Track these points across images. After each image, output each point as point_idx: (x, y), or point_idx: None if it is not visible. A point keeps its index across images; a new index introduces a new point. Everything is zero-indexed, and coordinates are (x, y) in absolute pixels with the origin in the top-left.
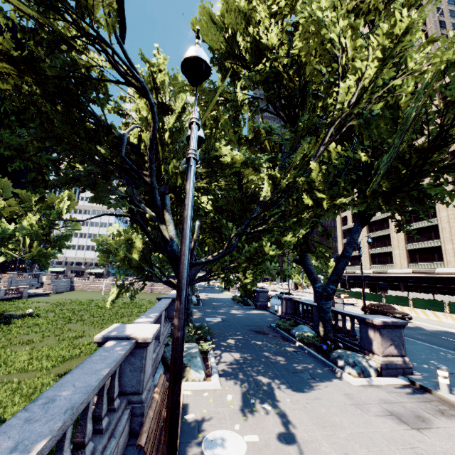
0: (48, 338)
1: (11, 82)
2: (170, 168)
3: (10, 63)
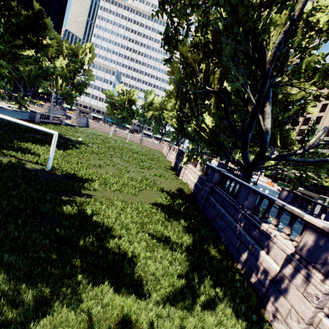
0: (109, 166)
1: None
2: (305, 62)
3: None
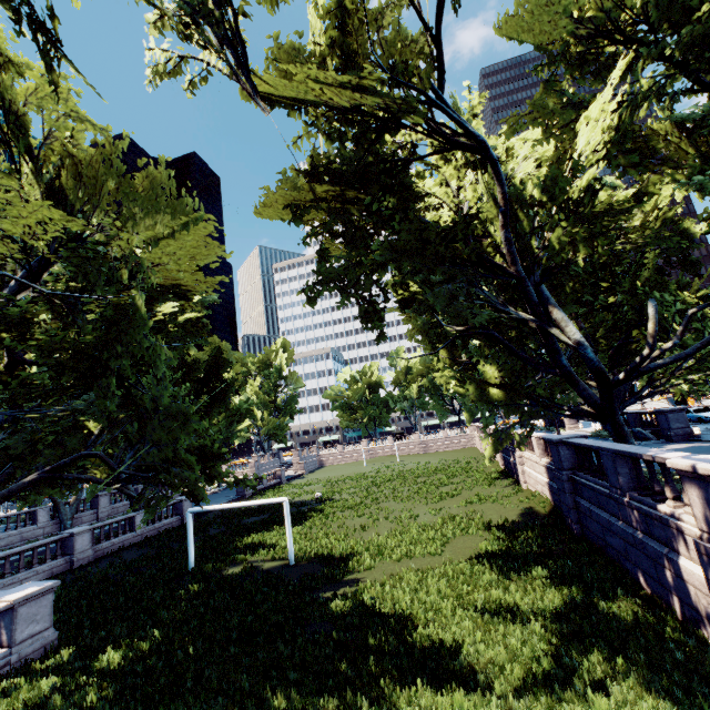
0: (379, 522)
1: (326, 207)
2: (554, 241)
3: (336, 182)
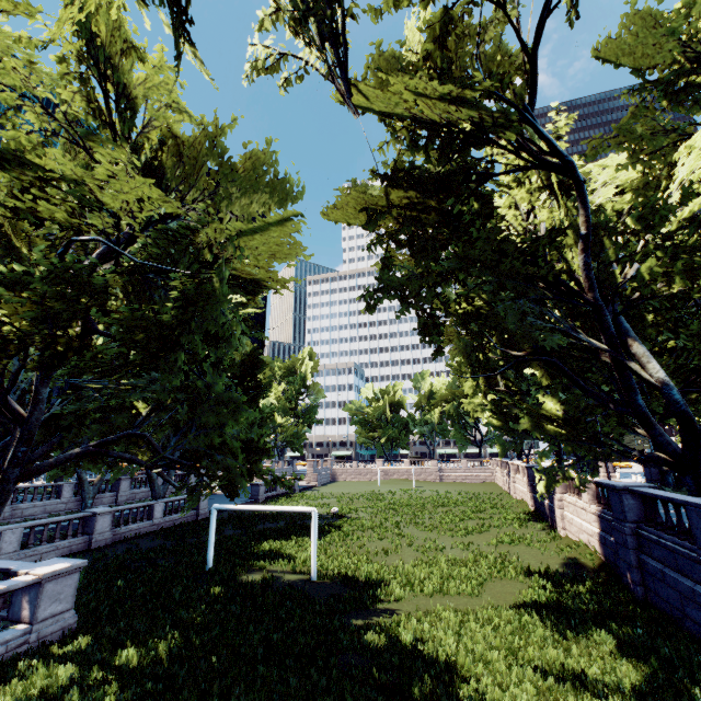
0: (402, 548)
1: (397, 214)
2: (643, 269)
3: (414, 190)
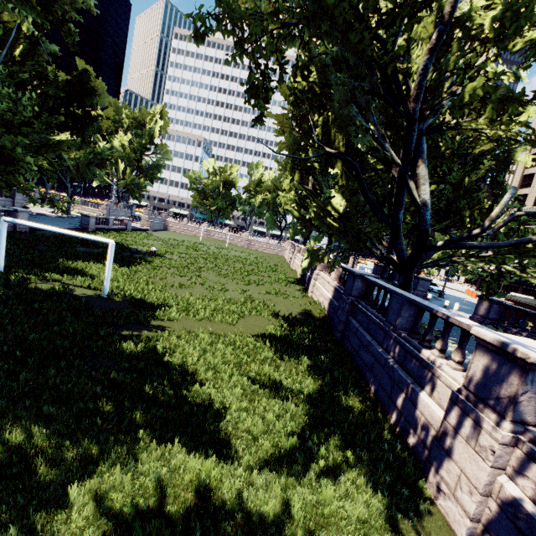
0: (195, 285)
1: None
2: (468, 91)
3: None
